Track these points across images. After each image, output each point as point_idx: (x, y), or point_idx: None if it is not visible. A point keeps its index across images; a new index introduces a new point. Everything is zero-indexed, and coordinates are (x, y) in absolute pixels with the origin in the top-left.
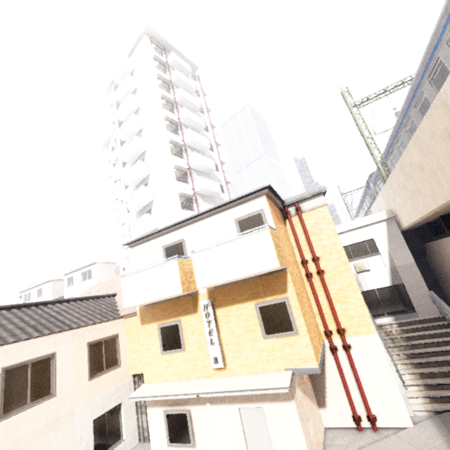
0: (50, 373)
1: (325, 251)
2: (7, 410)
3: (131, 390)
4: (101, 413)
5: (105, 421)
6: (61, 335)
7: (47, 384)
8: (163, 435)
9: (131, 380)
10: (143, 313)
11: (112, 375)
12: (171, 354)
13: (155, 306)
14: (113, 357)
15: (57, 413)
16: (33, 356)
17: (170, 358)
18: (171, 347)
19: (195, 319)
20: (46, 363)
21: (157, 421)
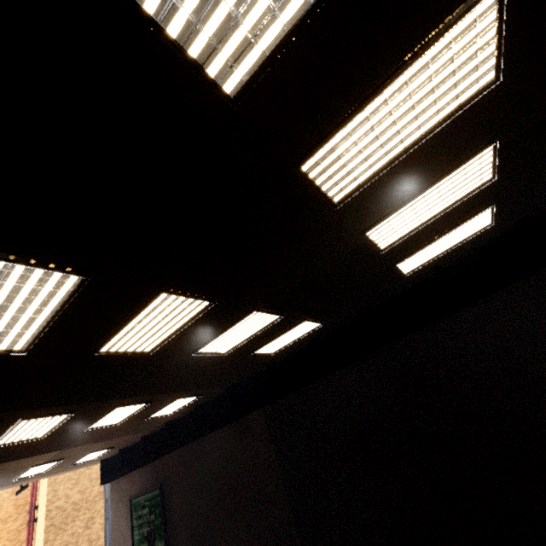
0: None
1: (41, 501)
2: None
3: None
4: None
5: None
6: None
7: None
8: None
9: None
10: None
11: None
12: None
13: None
14: None
15: None
16: None
17: None
18: None
19: None
20: None
21: None
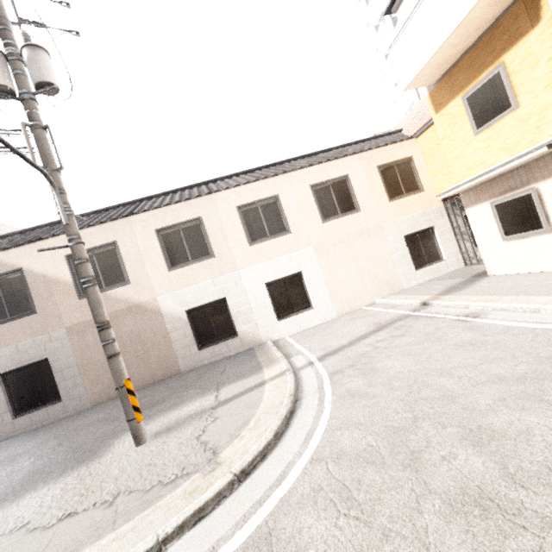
0: (349, 192)
1: None
2: (325, 217)
3: (443, 216)
4: (411, 232)
5: (417, 241)
6: (348, 160)
7: (349, 201)
8: (493, 232)
9: (441, 206)
10: (436, 96)
11: (414, 199)
12: (492, 125)
13: (451, 73)
14: (411, 182)
15: (366, 225)
16: (329, 178)
17: (491, 134)
18: (490, 117)
19: (537, 37)
20: (342, 185)
21: (481, 220)
